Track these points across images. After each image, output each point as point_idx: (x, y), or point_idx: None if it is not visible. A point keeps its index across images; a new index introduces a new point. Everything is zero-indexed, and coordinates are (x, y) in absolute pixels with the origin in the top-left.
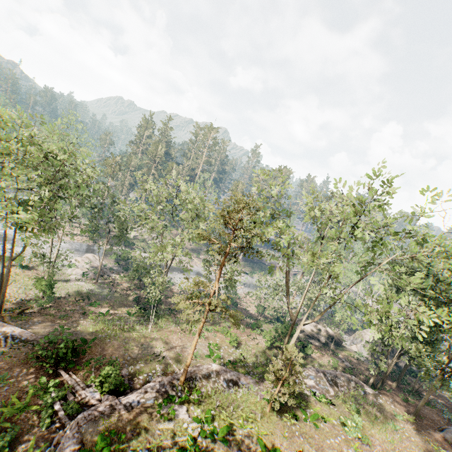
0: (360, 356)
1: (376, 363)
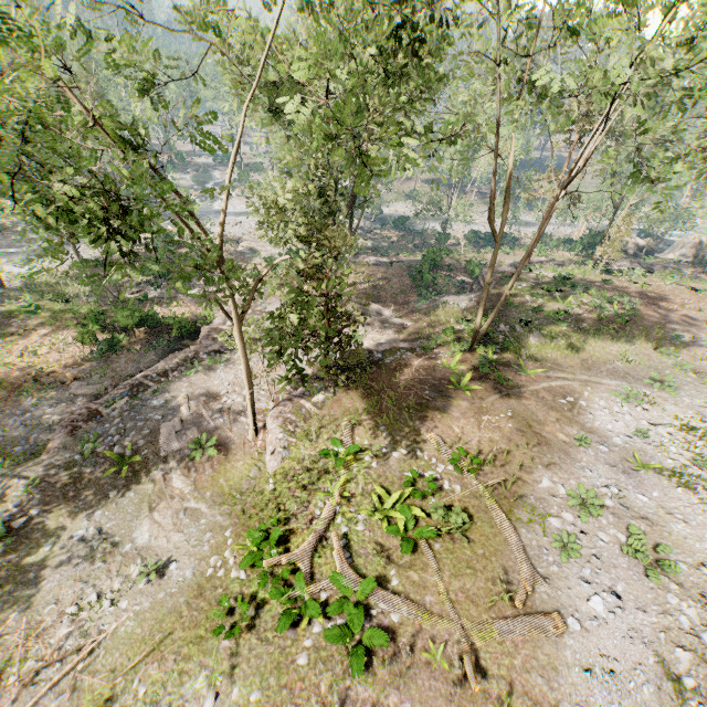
0: (677, 260)
1: (697, 263)
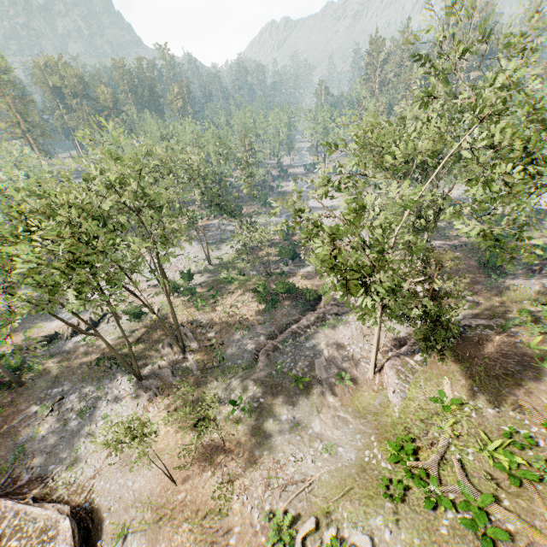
0: None
1: None
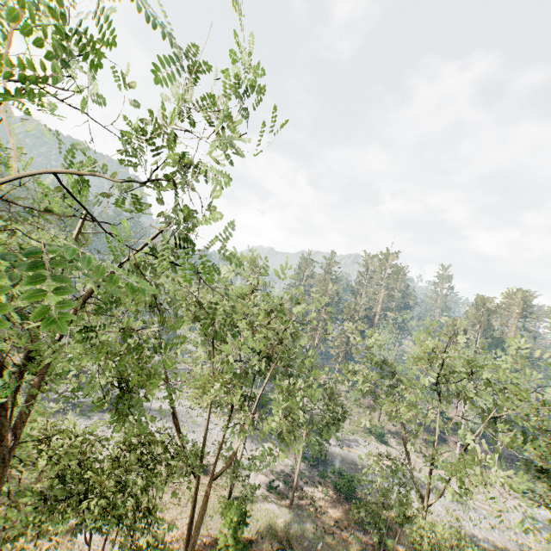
0: None
1: None
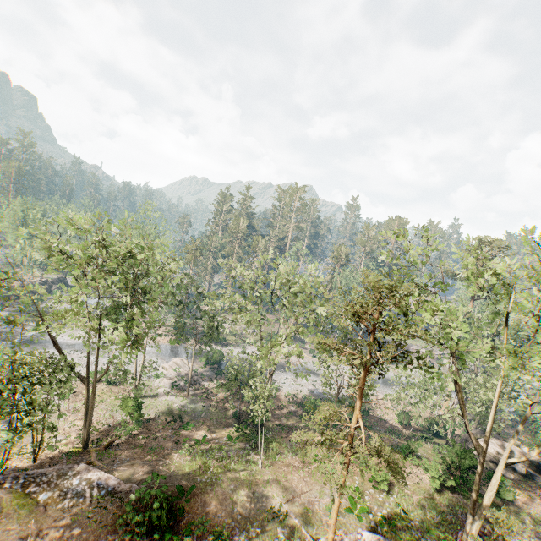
0: None
1: None
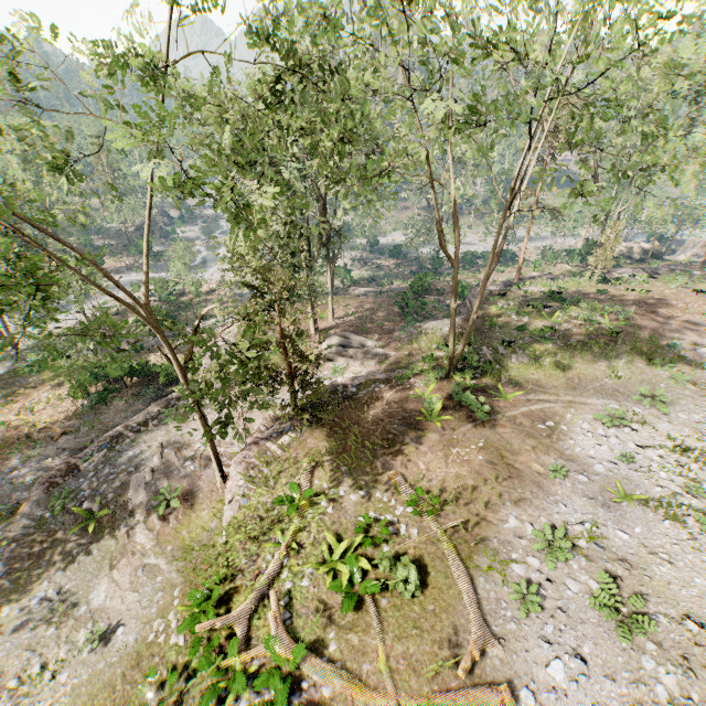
0: (689, 261)
1: None
